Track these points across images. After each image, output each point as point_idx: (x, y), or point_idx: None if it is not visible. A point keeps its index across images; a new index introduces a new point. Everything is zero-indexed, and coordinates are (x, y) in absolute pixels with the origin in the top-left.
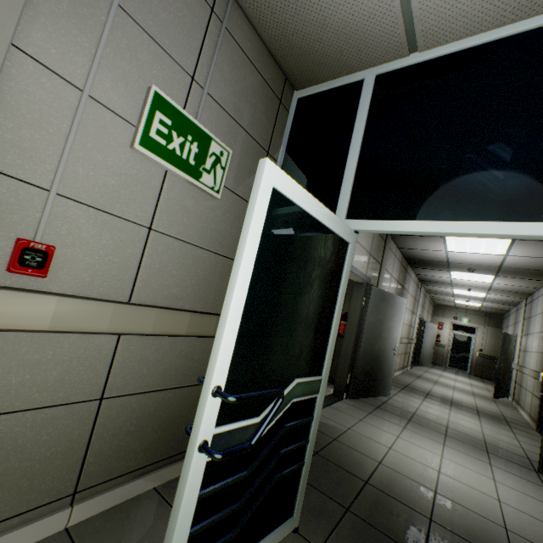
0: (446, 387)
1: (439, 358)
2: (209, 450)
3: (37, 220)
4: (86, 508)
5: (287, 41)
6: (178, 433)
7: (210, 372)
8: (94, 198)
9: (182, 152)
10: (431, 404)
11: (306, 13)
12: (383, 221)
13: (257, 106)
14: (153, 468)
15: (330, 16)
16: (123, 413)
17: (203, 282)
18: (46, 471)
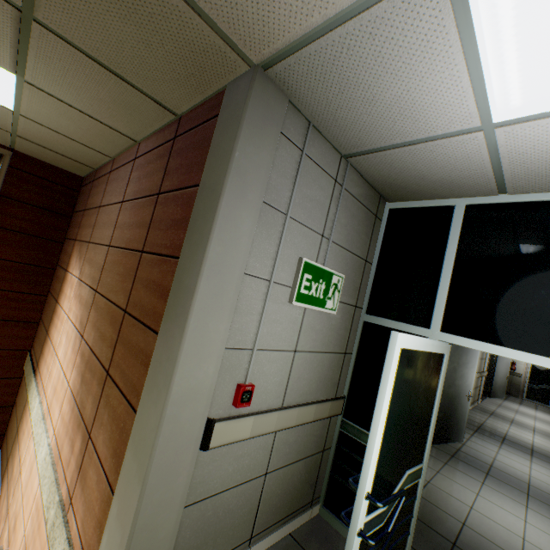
0: (525, 428)
1: (514, 388)
2: (366, 537)
3: (245, 369)
4: (256, 548)
5: (387, 182)
6: (303, 491)
7: (363, 482)
8: (270, 344)
9: (316, 292)
10: (509, 453)
11: (409, 173)
12: (476, 341)
13: (360, 229)
14: (288, 518)
15: (429, 175)
16: (275, 481)
17: (321, 377)
18: (239, 524)
